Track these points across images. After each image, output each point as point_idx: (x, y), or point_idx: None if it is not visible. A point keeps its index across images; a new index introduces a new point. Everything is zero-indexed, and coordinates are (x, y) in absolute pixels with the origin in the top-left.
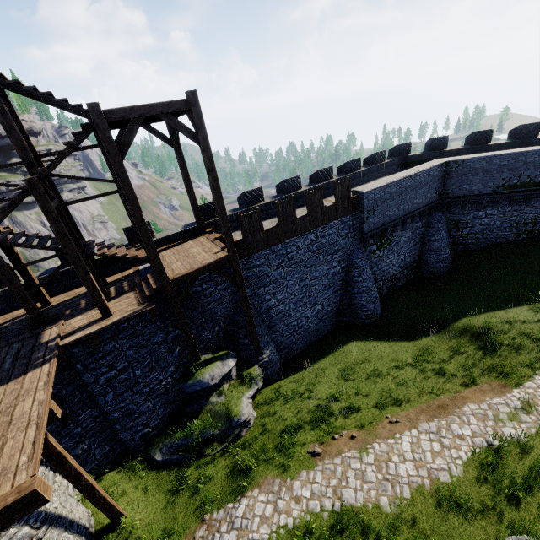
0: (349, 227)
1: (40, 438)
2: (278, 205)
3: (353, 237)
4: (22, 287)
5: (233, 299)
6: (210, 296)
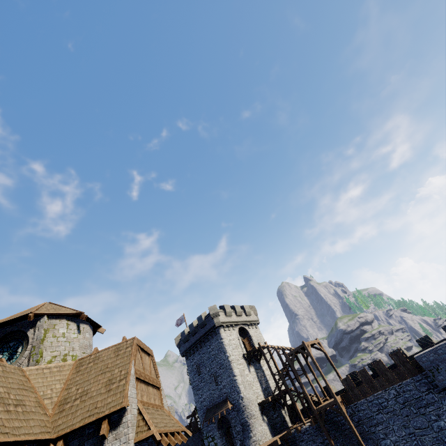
0: (426, 384)
1: (271, 441)
2: (357, 372)
3: (438, 393)
4: (289, 408)
5: (357, 431)
6: (344, 425)
